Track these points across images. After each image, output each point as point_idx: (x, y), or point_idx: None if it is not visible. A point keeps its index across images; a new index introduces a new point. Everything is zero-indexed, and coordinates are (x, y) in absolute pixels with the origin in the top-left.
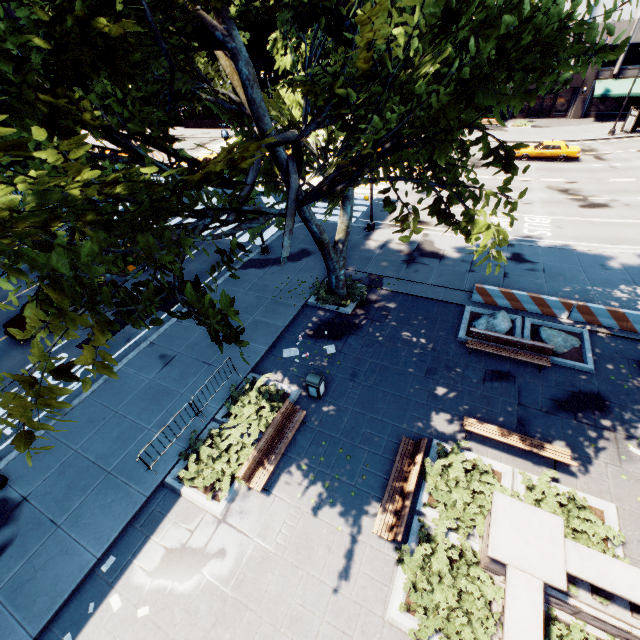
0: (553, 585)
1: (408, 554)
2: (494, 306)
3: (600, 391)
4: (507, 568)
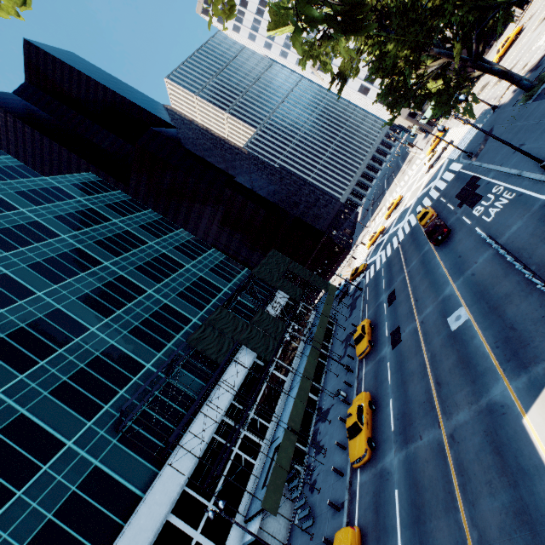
0: None
1: None
2: None
3: None
4: None
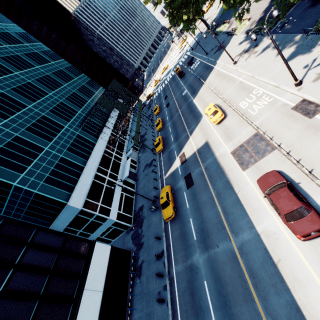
0: None
1: None
2: None
3: None
4: None
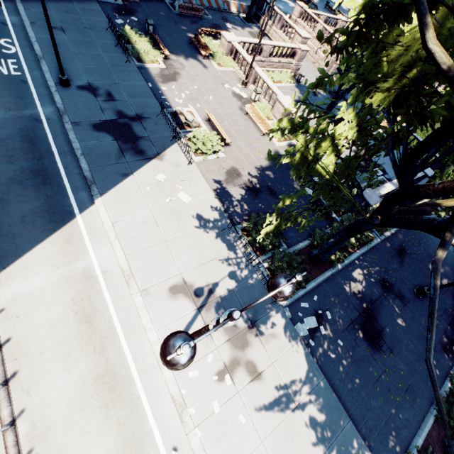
0: (239, 42)
1: (214, 55)
2: (173, 0)
3: (217, 24)
4: (232, 42)
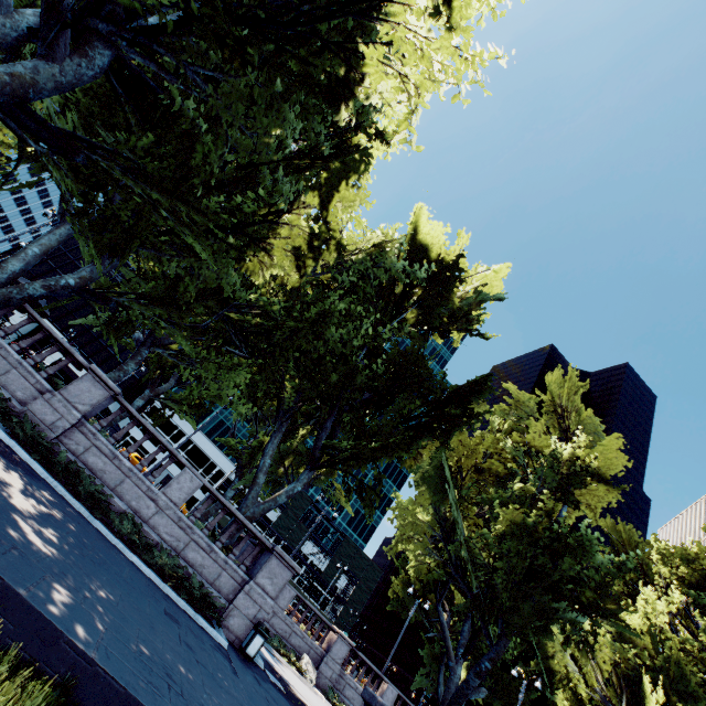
0: None
1: None
2: None
3: None
4: None
